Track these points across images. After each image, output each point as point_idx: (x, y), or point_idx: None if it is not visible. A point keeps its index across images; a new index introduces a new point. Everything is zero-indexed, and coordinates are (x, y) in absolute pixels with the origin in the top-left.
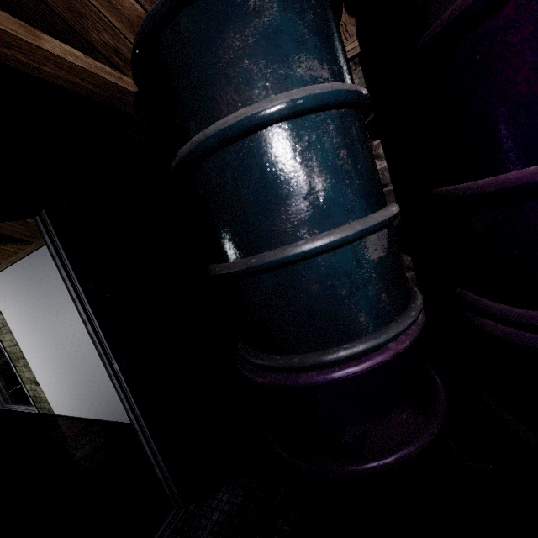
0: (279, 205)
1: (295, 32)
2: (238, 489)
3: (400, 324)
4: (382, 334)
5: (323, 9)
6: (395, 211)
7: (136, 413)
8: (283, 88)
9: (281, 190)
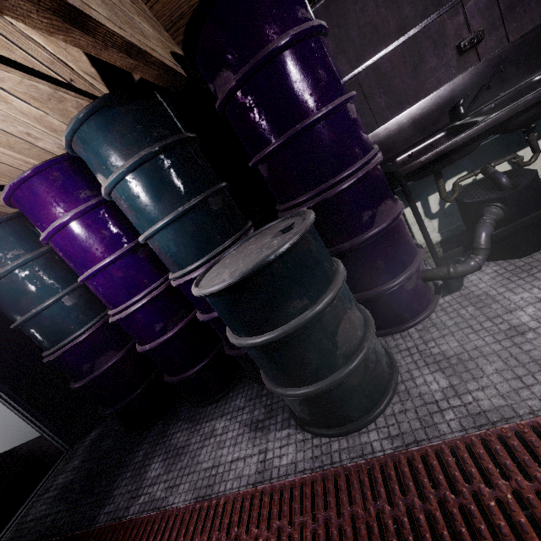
0: (20, 300)
1: (2, 245)
2: (101, 427)
3: (89, 324)
4: (81, 330)
5: (14, 229)
6: (77, 284)
7: (19, 409)
8: (4, 264)
9: (18, 295)
